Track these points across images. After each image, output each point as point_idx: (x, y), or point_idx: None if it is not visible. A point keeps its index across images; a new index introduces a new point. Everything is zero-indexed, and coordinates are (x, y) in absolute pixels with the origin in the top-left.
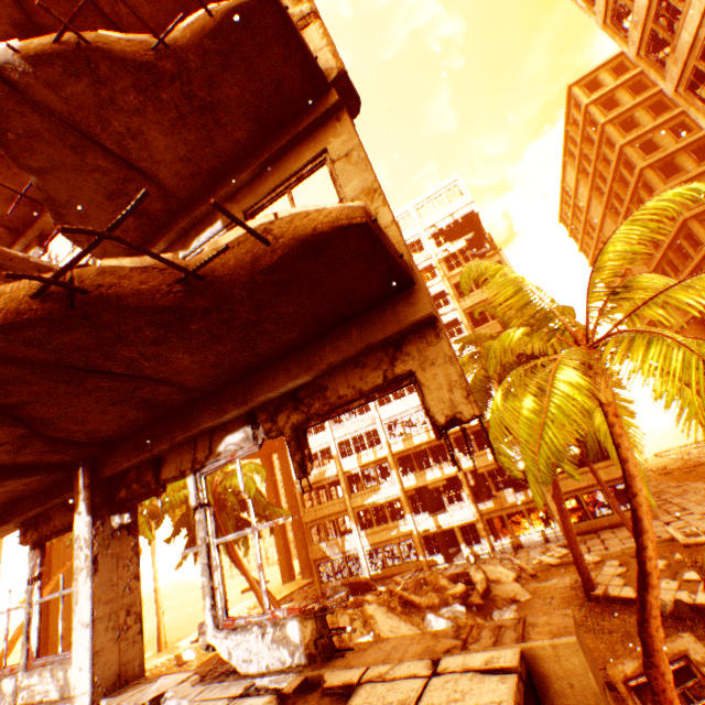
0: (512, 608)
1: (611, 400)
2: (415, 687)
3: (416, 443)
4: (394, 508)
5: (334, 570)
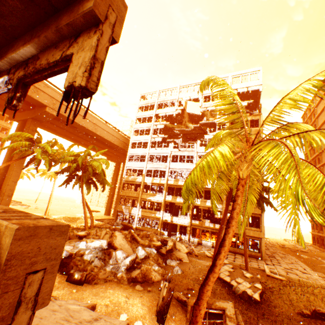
0: (177, 262)
1: (245, 177)
2: None
3: (179, 184)
4: (158, 206)
5: (123, 218)
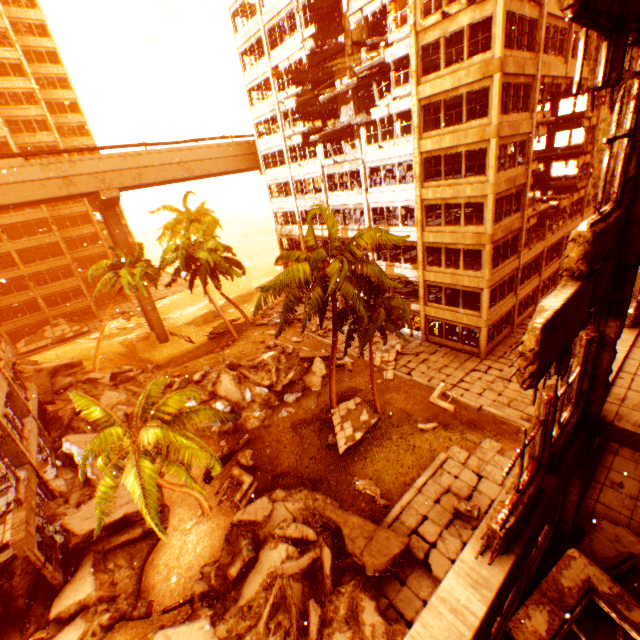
0: (297, 395)
1: None
2: (0, 533)
3: (349, 236)
4: None
5: None
